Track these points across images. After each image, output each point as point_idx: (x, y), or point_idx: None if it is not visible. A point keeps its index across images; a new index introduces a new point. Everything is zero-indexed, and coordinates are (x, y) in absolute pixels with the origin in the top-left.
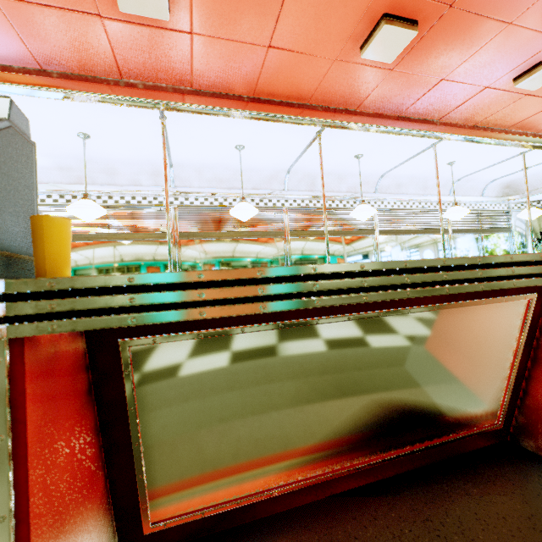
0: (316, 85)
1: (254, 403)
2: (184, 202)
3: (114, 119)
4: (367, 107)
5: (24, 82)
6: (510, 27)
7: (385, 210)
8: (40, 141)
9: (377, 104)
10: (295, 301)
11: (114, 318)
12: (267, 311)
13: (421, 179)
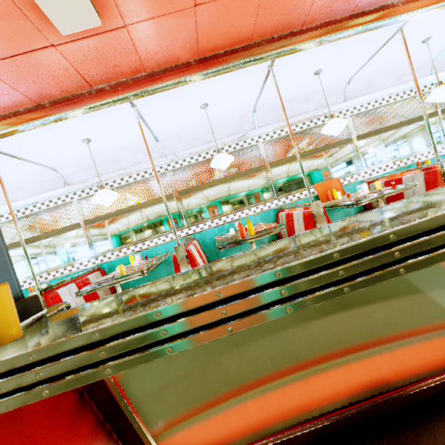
0: (252, 22)
1: (229, 378)
2: (175, 166)
3: (101, 121)
4: (313, 20)
5: (30, 119)
6: None
7: (359, 114)
8: (61, 154)
9: (322, 13)
10: (204, 334)
11: (29, 394)
12: (175, 352)
13: (393, 70)
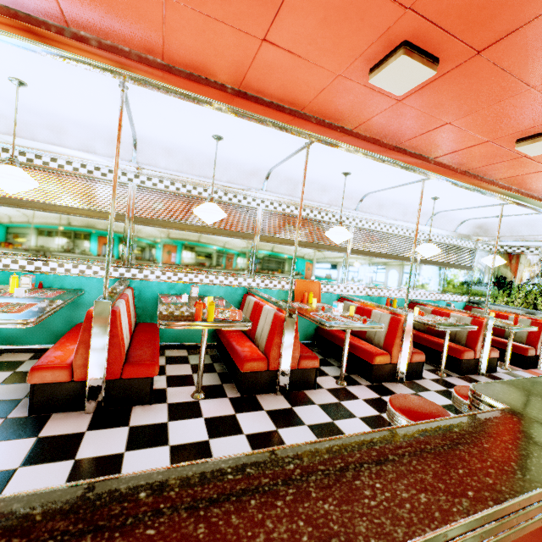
0: (313, 95)
1: None
2: (145, 182)
3: (59, 73)
4: (365, 130)
5: None
6: (531, 91)
7: (362, 229)
8: None
9: (376, 130)
10: None
11: None
12: None
13: (403, 205)
